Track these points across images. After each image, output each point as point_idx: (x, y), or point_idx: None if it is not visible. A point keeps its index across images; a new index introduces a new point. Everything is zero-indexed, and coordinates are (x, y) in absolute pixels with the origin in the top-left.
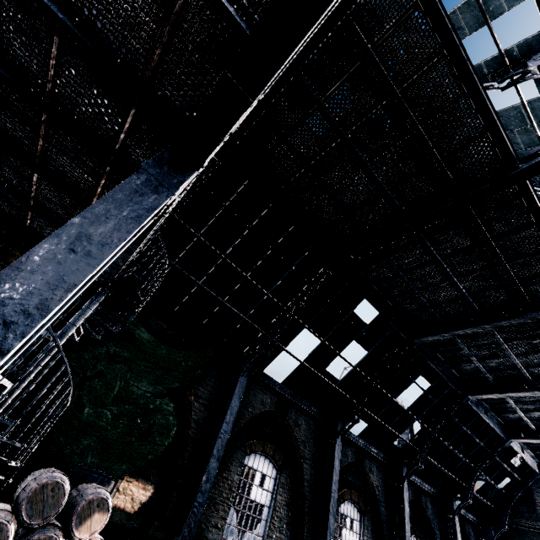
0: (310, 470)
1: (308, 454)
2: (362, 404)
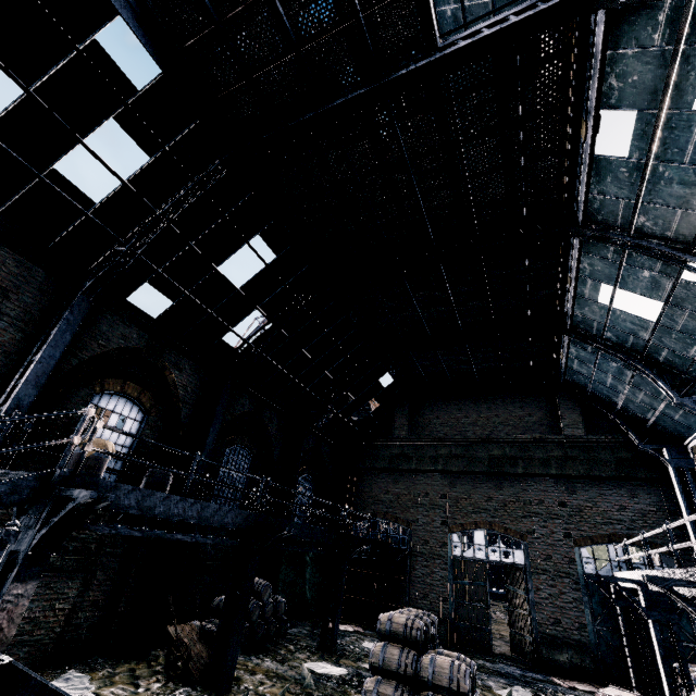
0: (12, 332)
1: (13, 310)
2: (156, 264)
